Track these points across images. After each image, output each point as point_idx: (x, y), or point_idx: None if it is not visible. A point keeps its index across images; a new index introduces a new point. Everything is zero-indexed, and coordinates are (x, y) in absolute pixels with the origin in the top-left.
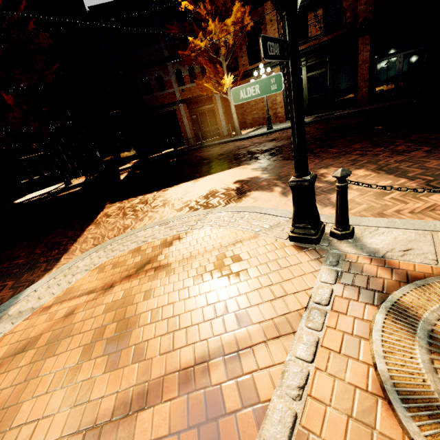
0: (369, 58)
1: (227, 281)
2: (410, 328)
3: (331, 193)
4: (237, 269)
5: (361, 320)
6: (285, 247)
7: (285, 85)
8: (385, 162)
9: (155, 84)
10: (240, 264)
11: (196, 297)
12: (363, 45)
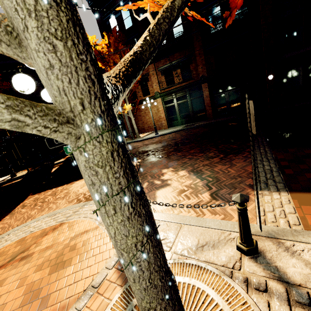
0: (209, 94)
1: (56, 268)
2: (126, 304)
3: (158, 189)
4: (68, 257)
5: (108, 299)
6: (105, 237)
7: (165, 108)
8: (197, 165)
9: None
10: (72, 253)
11: (29, 284)
12: (204, 88)
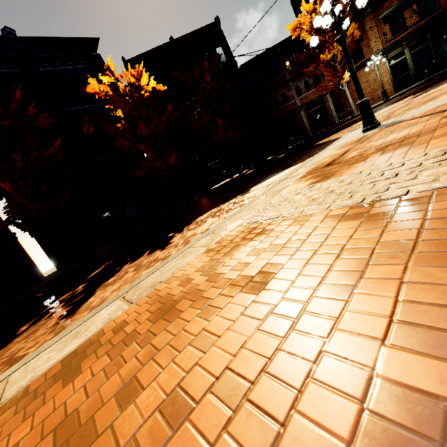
0: None
1: None
2: None
3: None
4: None
5: None
6: None
7: (390, 67)
8: None
9: (281, 100)
10: None
11: None
12: None
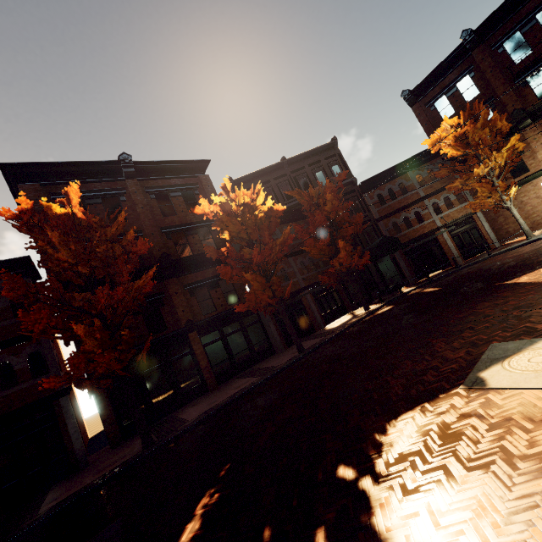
0: None
1: None
2: None
3: None
4: None
5: None
6: None
7: None
8: None
9: (414, 219)
10: None
11: None
12: None
